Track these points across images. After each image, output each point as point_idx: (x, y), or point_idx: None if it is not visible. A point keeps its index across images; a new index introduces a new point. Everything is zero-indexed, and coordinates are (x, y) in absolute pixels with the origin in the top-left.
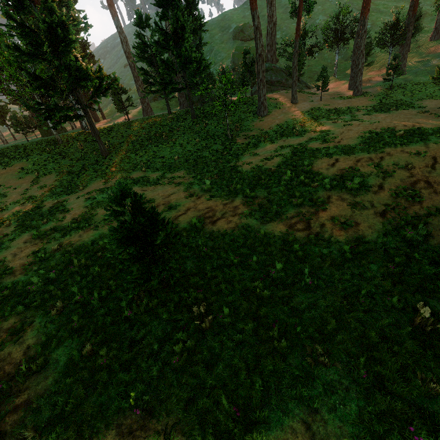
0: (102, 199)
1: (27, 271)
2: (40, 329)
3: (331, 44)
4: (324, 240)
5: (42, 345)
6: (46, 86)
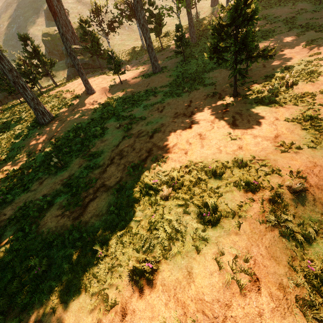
0: None
1: None
2: None
3: (128, 17)
4: None
5: None
6: None
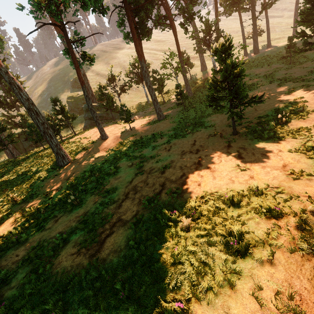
0: None
1: None
2: None
3: (136, 82)
4: None
5: None
6: None
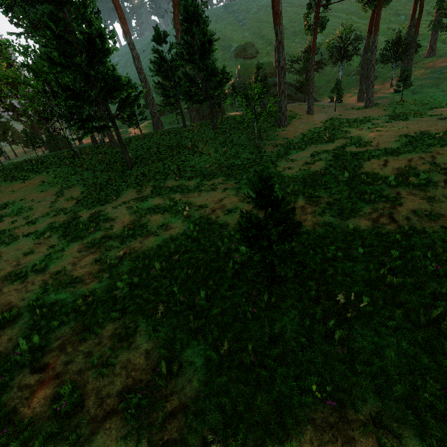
0: (145, 206)
1: (99, 278)
2: (151, 333)
3: (335, 60)
4: (419, 231)
5: (165, 348)
6: (75, 97)
